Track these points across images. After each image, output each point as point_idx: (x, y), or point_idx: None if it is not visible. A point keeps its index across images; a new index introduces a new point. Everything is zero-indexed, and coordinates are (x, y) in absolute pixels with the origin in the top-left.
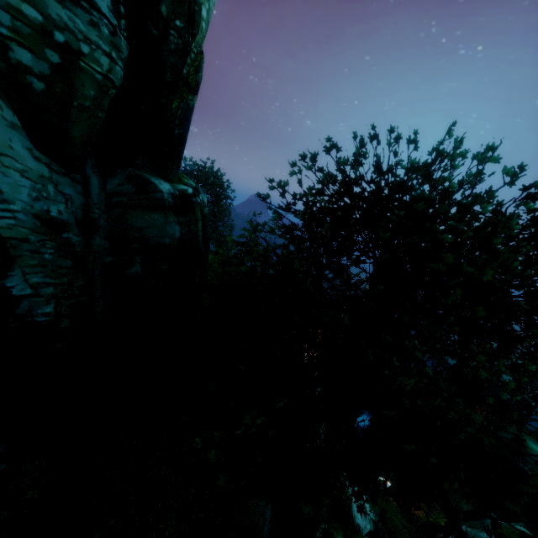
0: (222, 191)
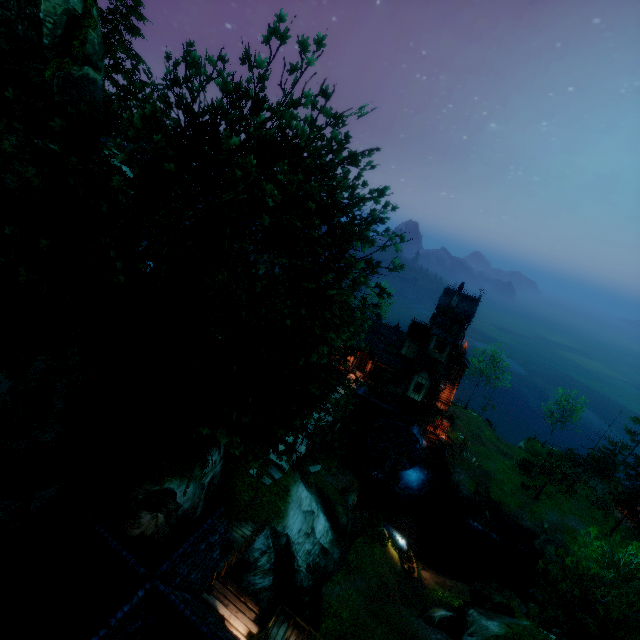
0: None
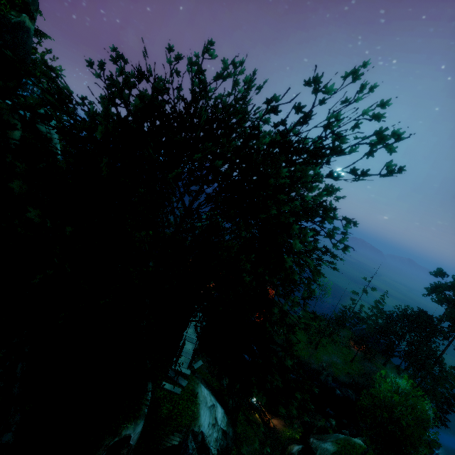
0: None
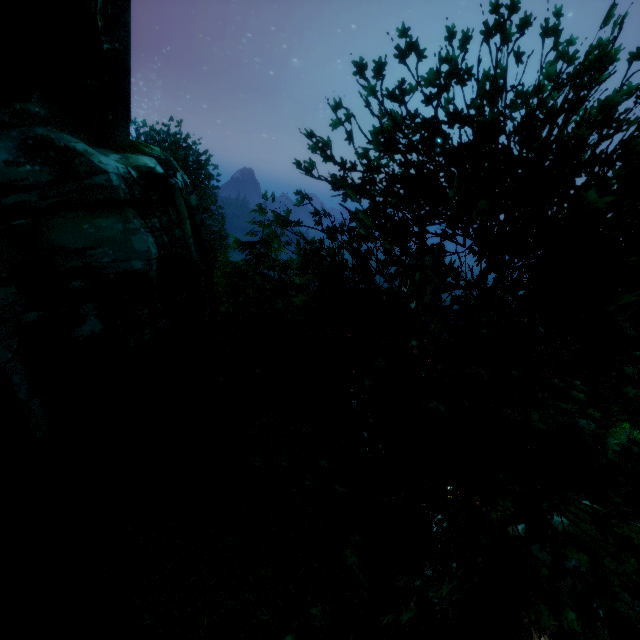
0: (200, 168)
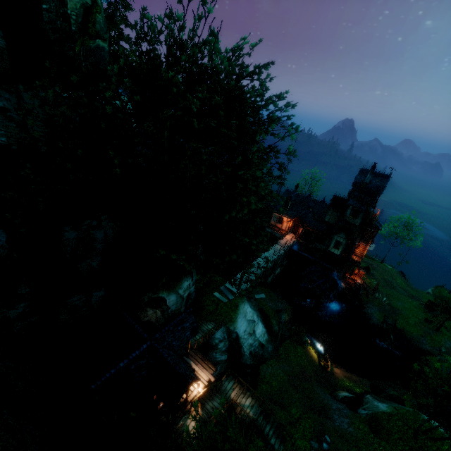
0: None
